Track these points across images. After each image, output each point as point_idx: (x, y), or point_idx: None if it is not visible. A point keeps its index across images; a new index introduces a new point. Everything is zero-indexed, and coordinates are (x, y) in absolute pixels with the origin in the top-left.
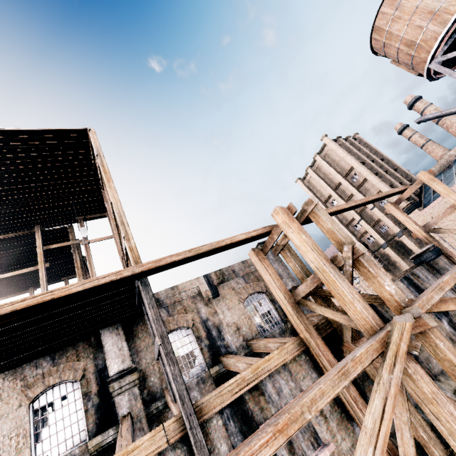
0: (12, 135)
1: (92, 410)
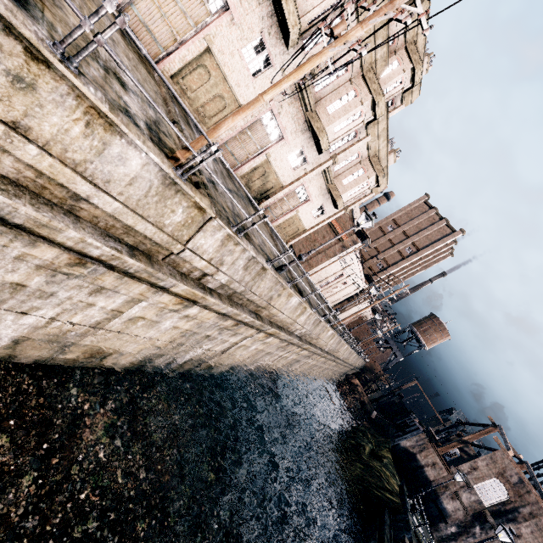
0: None
1: None
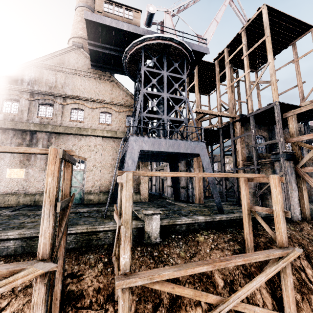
0: (289, 19)
1: (268, 148)
